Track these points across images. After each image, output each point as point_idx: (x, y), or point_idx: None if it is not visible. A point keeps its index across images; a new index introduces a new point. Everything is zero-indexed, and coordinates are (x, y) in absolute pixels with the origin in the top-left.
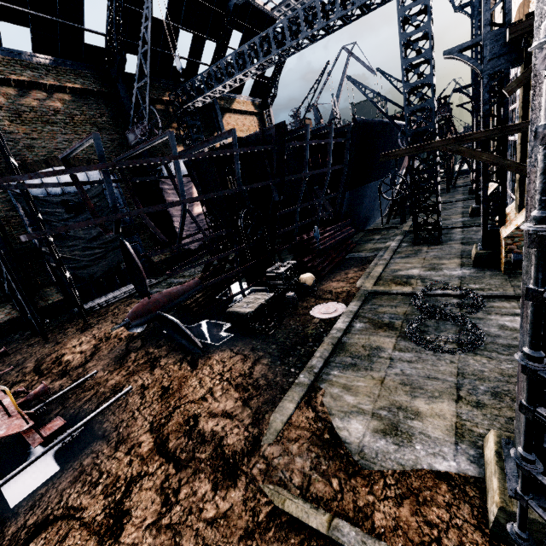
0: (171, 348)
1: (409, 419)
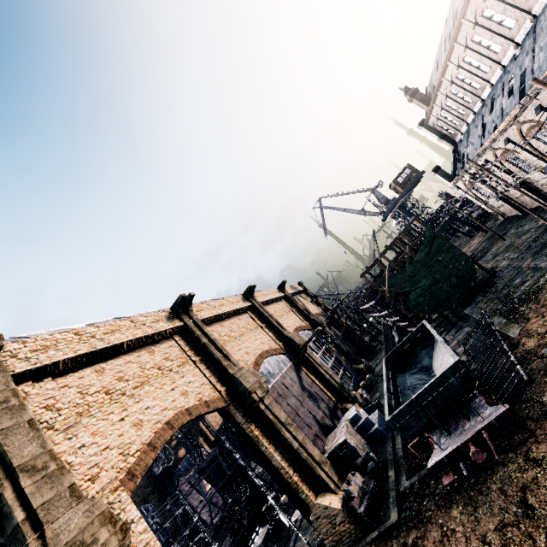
0: None
1: (315, 541)
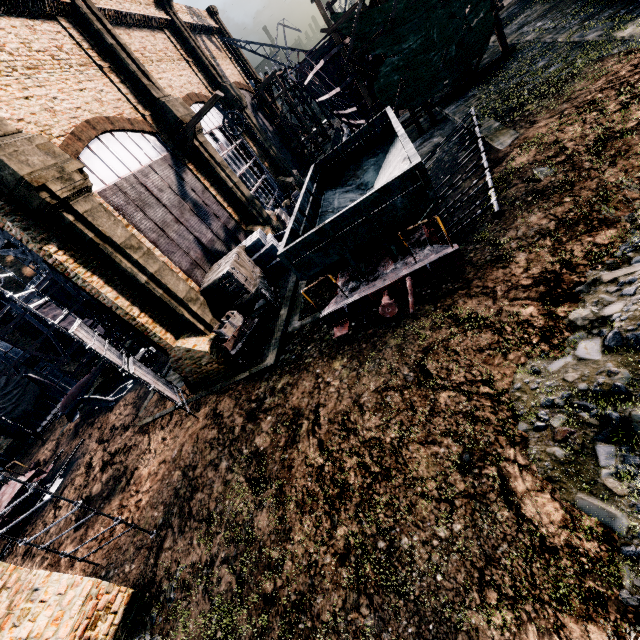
0: (100, 412)
1: None
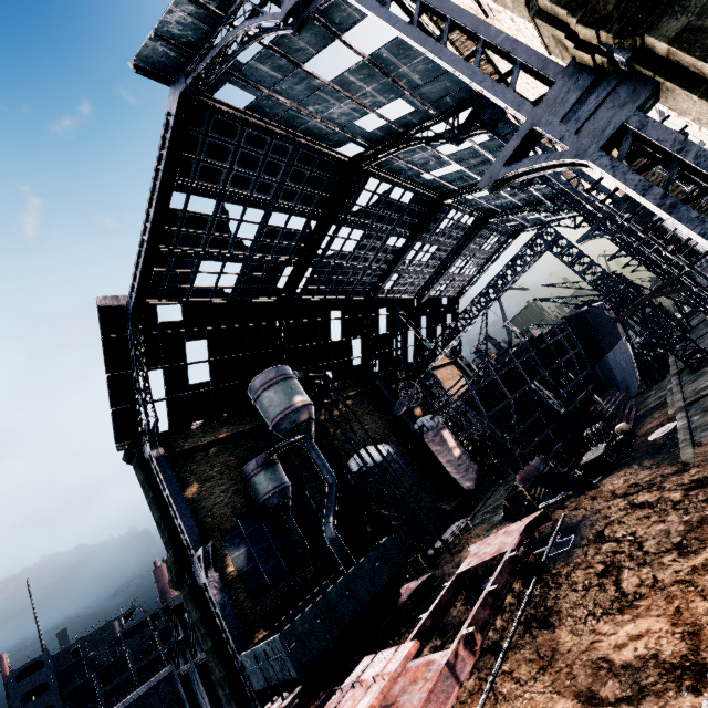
0: (561, 501)
1: None
